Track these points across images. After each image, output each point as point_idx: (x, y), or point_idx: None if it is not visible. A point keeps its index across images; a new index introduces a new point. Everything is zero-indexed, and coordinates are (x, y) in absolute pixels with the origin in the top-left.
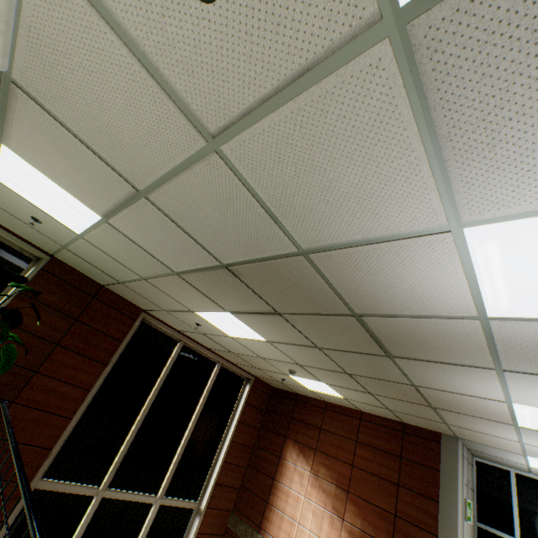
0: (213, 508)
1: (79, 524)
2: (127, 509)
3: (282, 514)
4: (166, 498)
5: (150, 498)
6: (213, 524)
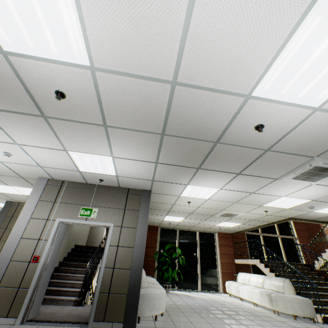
0: (300, 237)
1: (261, 242)
2: (271, 238)
3: (327, 226)
4: (281, 235)
5: (275, 235)
6: (304, 242)
